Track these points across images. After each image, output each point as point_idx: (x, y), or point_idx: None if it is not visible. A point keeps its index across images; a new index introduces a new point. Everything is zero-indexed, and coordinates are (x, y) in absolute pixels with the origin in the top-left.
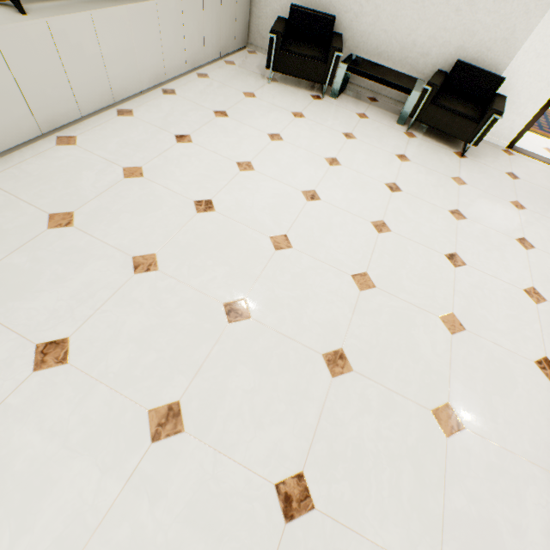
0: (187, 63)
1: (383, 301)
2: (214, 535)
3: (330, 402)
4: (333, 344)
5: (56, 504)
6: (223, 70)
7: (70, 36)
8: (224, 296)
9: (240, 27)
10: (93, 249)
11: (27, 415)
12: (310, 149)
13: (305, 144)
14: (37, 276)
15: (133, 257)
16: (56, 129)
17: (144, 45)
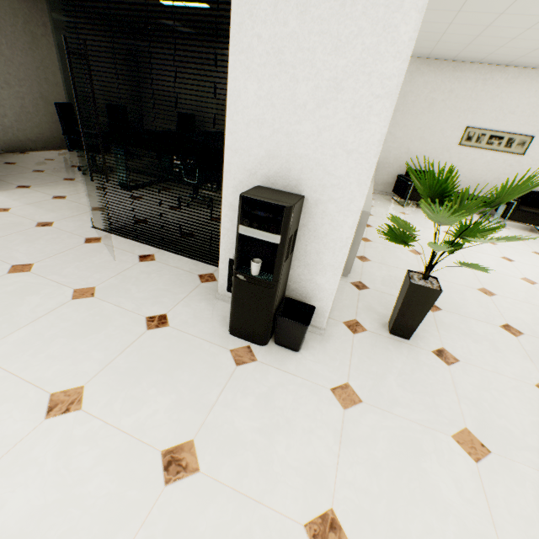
0: None
1: None
2: None
3: None
4: None
5: None
6: (373, 202)
7: None
8: None
9: None
10: (455, 286)
11: None
12: None
13: None
14: (452, 298)
15: (477, 289)
16: None
17: None
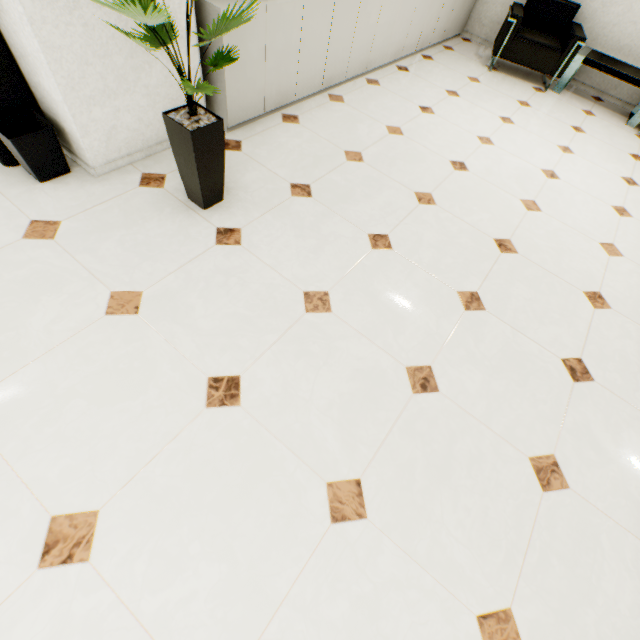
0: (418, 43)
1: (632, 268)
2: (523, 373)
3: (595, 324)
4: (591, 287)
5: (413, 325)
6: (443, 55)
7: (368, 5)
8: (492, 234)
9: (464, 12)
10: (383, 181)
11: (378, 273)
12: (541, 135)
13: (536, 131)
14: (352, 191)
15: (415, 192)
16: (328, 88)
17: (401, 21)
